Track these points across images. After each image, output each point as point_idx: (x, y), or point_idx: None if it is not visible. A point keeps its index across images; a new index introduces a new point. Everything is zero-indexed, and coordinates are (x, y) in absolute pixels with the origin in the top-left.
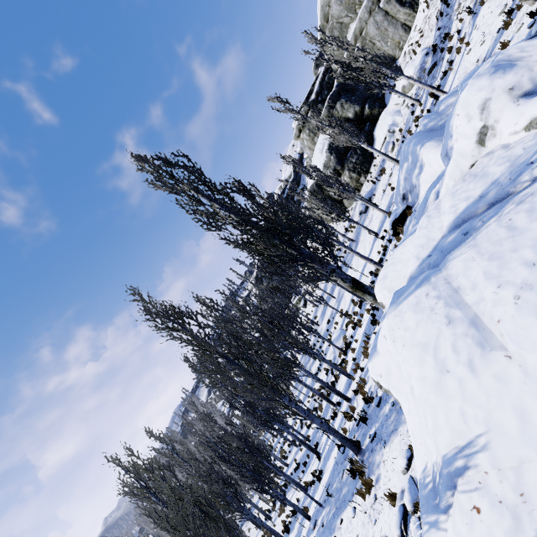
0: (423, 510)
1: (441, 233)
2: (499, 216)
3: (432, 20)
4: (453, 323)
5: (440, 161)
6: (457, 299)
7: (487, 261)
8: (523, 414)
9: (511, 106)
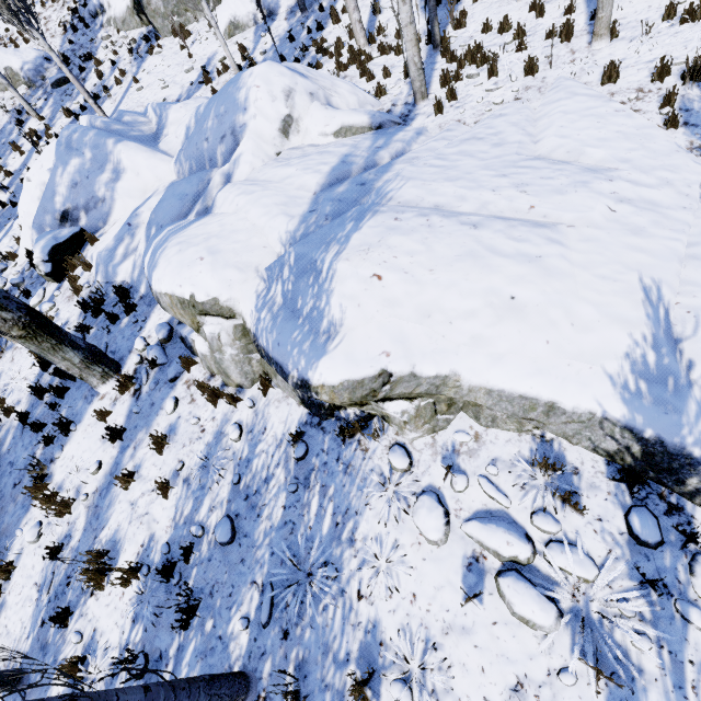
0: (675, 416)
1: (309, 192)
2: (393, 171)
3: (54, 25)
4: (482, 225)
5: (160, 171)
6: (451, 212)
7: (448, 182)
8: (638, 249)
9: (320, 106)
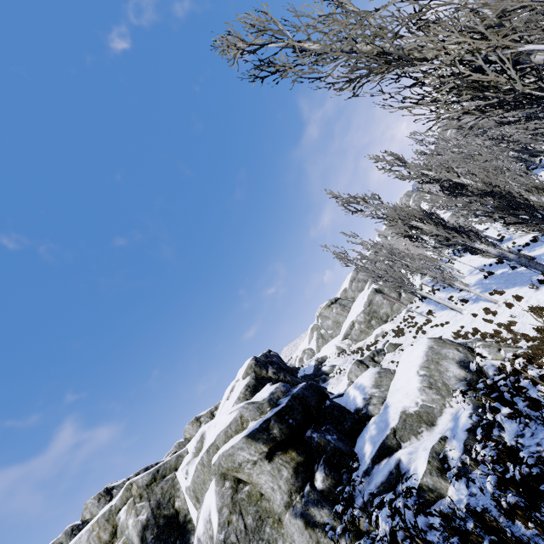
0: None
1: None
2: None
3: None
4: None
5: None
6: None
7: None
8: None
9: None
